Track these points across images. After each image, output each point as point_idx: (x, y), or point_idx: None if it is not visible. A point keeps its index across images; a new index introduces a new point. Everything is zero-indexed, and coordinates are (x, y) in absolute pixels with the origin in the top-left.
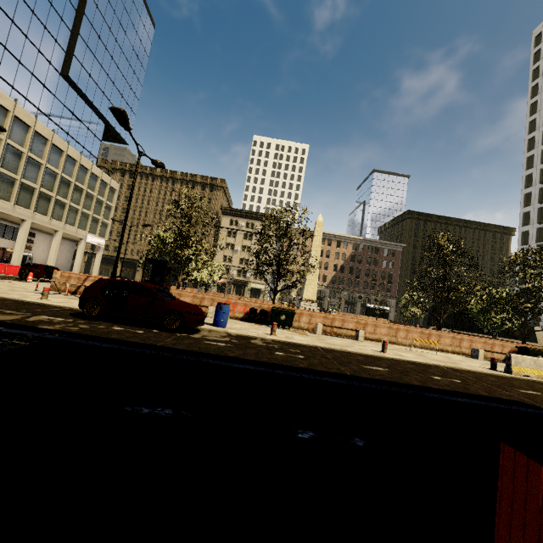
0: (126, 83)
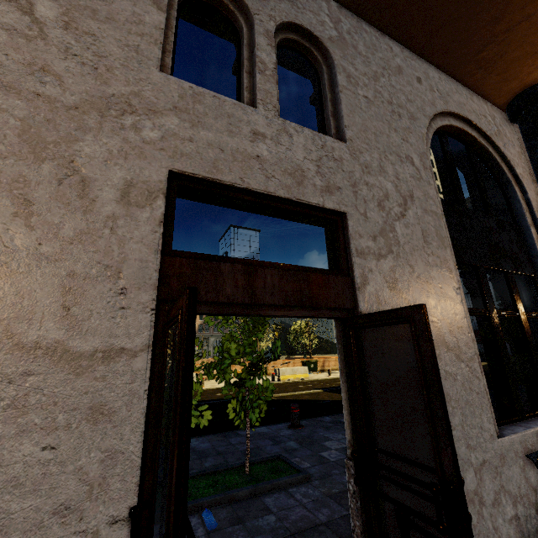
0: None
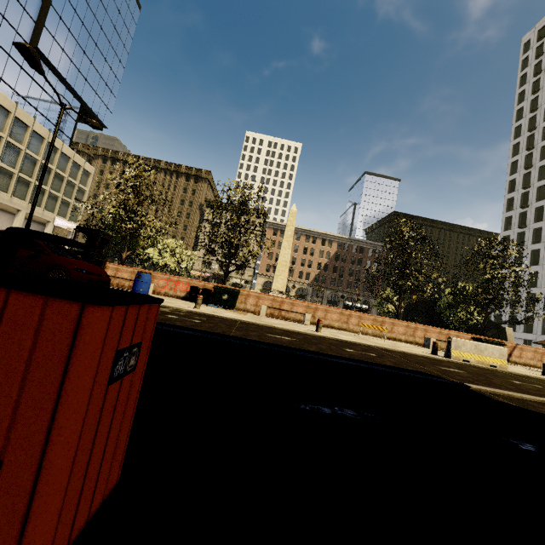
0: (106, 63)
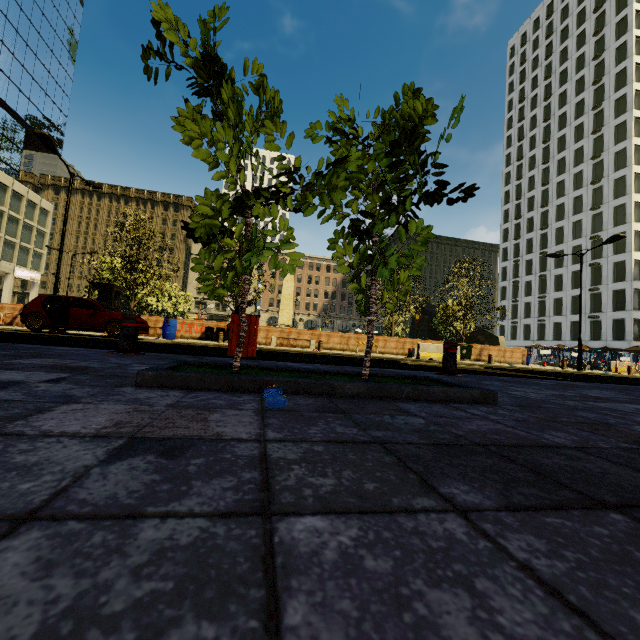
0: (50, 77)
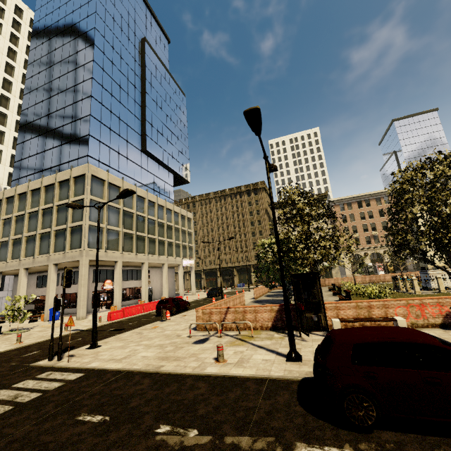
0: (178, 140)
